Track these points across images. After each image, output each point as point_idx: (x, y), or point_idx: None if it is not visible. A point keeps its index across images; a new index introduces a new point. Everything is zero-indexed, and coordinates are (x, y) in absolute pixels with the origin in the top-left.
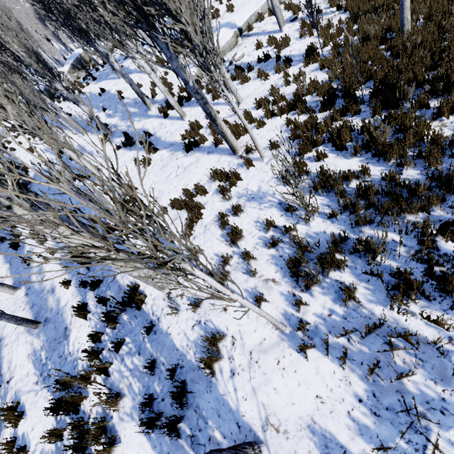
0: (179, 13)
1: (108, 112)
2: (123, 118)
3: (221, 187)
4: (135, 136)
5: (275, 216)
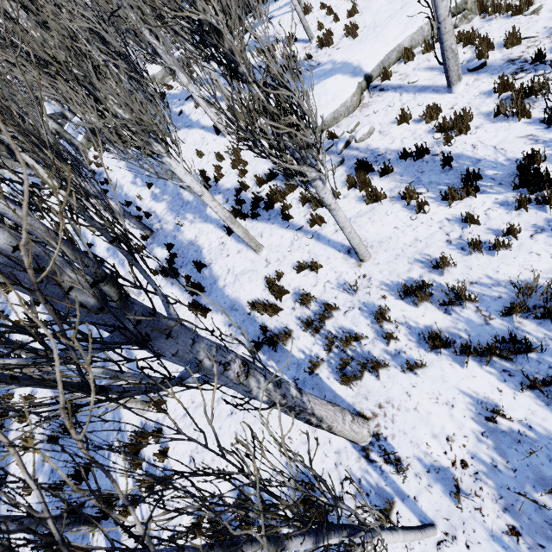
0: None
1: (154, 190)
2: (171, 206)
3: None
4: (182, 255)
5: None
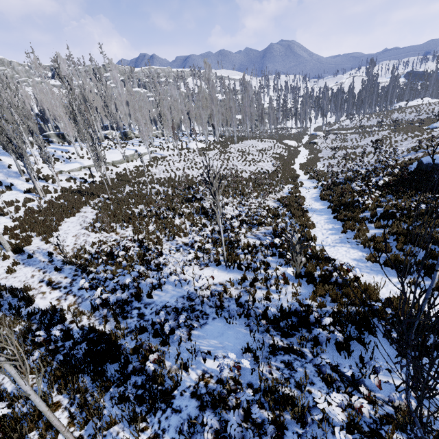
0: (27, 159)
1: None
2: (4, 175)
3: (25, 201)
4: (5, 183)
5: (34, 208)
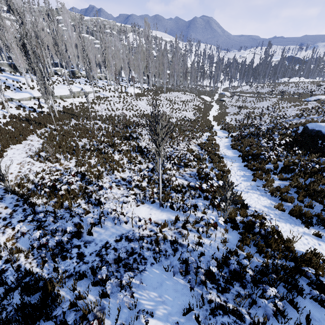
0: None
1: None
2: None
3: None
4: None
5: None
